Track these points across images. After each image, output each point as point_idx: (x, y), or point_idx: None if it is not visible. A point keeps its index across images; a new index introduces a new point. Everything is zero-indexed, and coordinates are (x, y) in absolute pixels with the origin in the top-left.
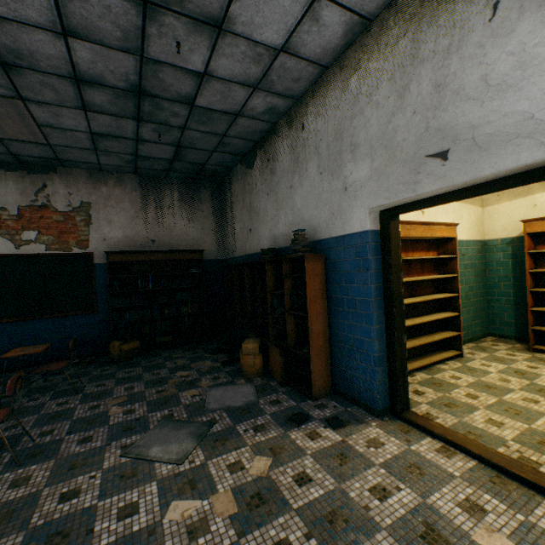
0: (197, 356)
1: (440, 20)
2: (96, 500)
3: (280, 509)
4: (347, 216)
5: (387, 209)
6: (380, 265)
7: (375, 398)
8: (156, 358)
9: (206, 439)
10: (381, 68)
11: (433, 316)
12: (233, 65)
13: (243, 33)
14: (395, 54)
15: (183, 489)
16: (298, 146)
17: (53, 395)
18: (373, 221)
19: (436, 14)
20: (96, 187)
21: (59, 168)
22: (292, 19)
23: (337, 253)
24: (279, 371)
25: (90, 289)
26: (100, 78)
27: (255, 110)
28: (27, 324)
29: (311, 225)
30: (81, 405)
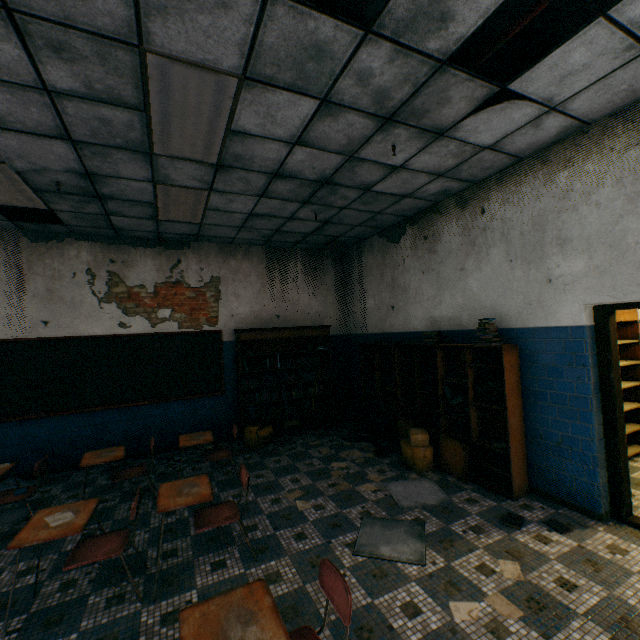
0: (337, 444)
1: None
2: (369, 598)
3: (566, 614)
4: (551, 308)
5: (604, 304)
6: (595, 361)
7: (596, 500)
8: (293, 446)
9: (429, 540)
10: (604, 170)
11: None
12: (432, 160)
13: (460, 137)
14: (624, 160)
15: (448, 590)
16: (474, 229)
17: (218, 486)
18: (588, 316)
19: None
20: (225, 261)
21: (192, 242)
22: (514, 126)
23: (536, 344)
24: (460, 466)
25: (218, 368)
26: (298, 173)
27: (427, 192)
28: (160, 407)
29: (494, 311)
30: (259, 498)
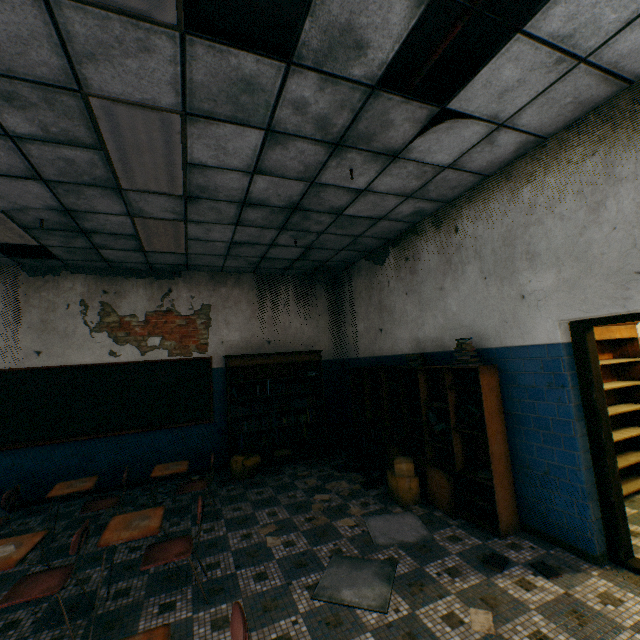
0: (326, 474)
1: (639, 146)
2: None
3: None
4: (526, 326)
5: (579, 320)
6: (576, 380)
7: (589, 539)
8: (280, 476)
9: (397, 583)
10: (564, 182)
11: (622, 432)
12: (395, 182)
13: (416, 158)
14: (581, 171)
15: None
16: (450, 247)
17: (192, 519)
18: (563, 333)
19: (633, 140)
20: (216, 289)
21: (183, 272)
22: (468, 144)
23: (515, 364)
24: (446, 499)
25: (208, 396)
26: (265, 201)
27: (401, 213)
28: (147, 436)
29: (473, 331)
30: (230, 533)
